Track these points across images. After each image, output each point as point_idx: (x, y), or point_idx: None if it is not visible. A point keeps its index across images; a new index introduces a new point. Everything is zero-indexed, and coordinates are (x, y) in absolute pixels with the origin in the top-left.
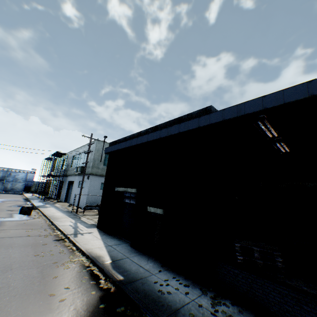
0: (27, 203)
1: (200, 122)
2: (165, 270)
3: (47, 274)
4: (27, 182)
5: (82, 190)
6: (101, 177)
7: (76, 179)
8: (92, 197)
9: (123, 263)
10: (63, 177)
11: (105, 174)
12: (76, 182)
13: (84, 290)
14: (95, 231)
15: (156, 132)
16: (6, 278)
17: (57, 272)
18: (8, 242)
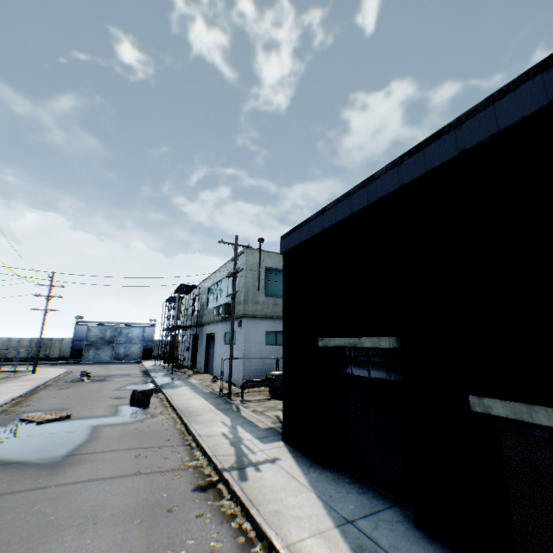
0: (145, 379)
1: None
2: None
3: None
4: (145, 342)
5: (233, 350)
6: (264, 319)
7: (218, 329)
8: (253, 361)
9: None
10: (196, 327)
11: (270, 313)
12: (219, 335)
13: None
14: (284, 453)
15: (508, 95)
16: None
17: None
18: (91, 499)
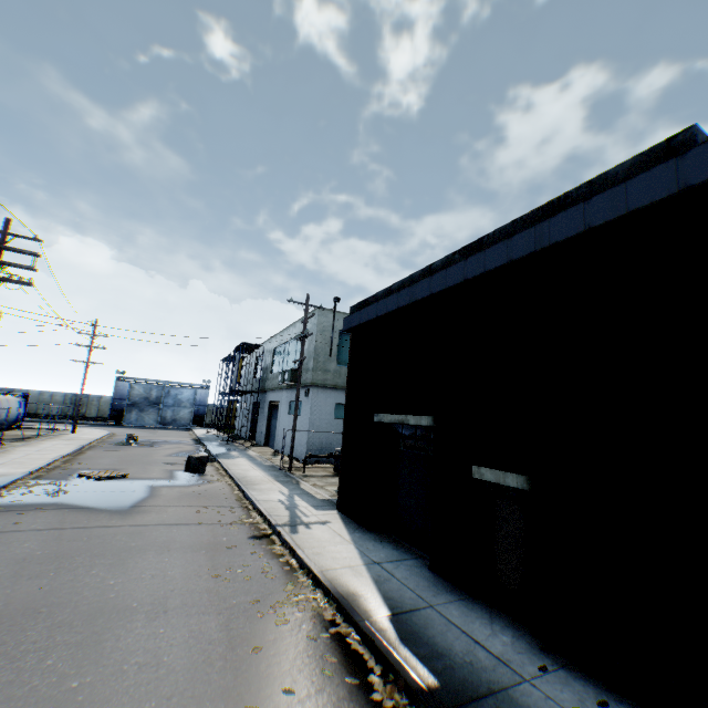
0: (198, 448)
1: (689, 171)
2: (559, 666)
3: (239, 636)
4: (197, 407)
5: (298, 422)
6: (334, 390)
7: (282, 398)
8: (319, 436)
9: (423, 624)
10: (258, 393)
11: (341, 383)
12: (283, 404)
13: (332, 707)
14: (335, 519)
15: (492, 247)
16: (154, 636)
17: (261, 631)
18: (162, 537)
